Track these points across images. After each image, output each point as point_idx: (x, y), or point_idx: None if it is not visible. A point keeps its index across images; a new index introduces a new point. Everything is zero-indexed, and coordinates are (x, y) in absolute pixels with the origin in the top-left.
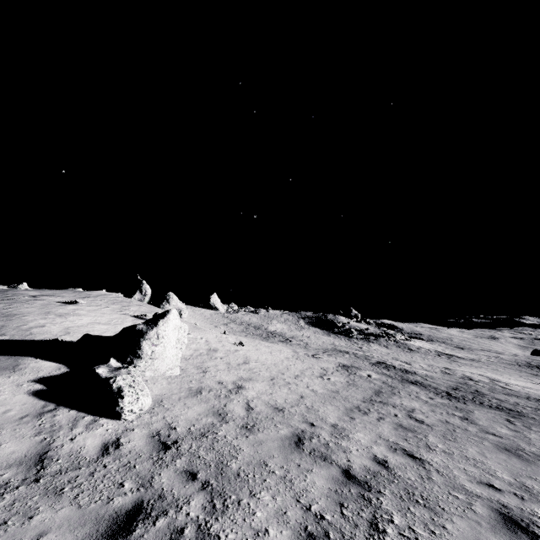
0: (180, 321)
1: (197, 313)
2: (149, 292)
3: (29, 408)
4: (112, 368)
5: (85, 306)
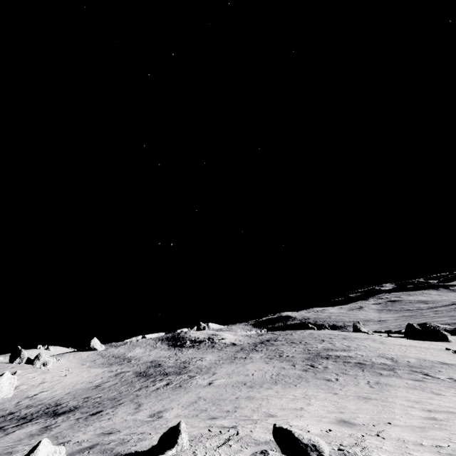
0: (11, 375)
1: (77, 357)
2: (26, 355)
3: None
4: None
5: None
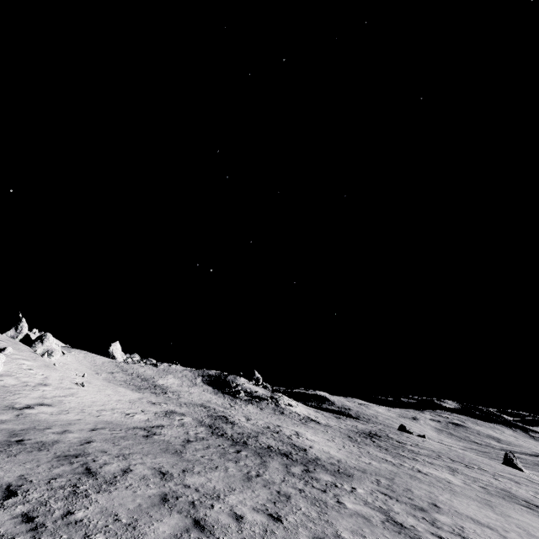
0: None
1: (88, 359)
2: (26, 330)
3: None
4: None
5: None
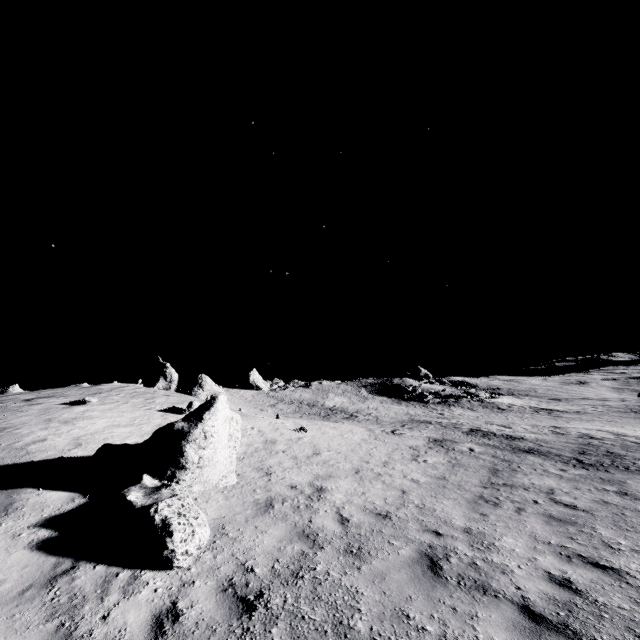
0: (230, 411)
1: (236, 396)
2: (176, 377)
3: (34, 573)
4: (148, 489)
5: (97, 405)
